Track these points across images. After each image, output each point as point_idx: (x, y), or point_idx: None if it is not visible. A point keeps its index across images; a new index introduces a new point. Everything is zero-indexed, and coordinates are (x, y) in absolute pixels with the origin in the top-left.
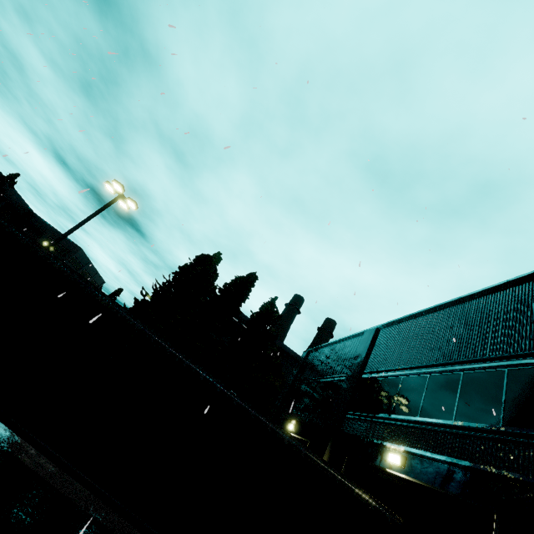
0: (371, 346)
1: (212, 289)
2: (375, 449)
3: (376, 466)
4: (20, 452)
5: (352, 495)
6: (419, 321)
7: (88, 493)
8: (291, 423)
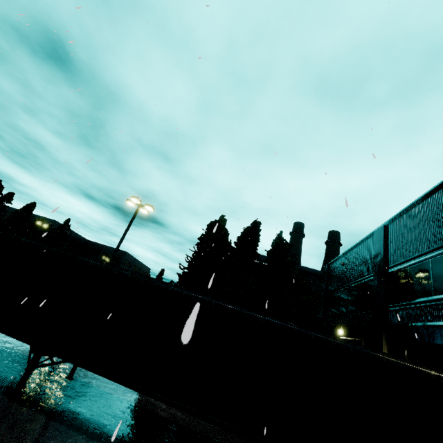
0: (386, 243)
1: (228, 245)
2: (431, 330)
3: (439, 345)
4: (157, 409)
5: (430, 377)
6: (424, 205)
7: (212, 426)
8: (339, 329)
